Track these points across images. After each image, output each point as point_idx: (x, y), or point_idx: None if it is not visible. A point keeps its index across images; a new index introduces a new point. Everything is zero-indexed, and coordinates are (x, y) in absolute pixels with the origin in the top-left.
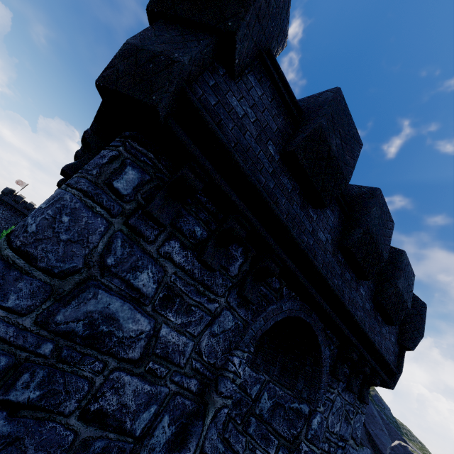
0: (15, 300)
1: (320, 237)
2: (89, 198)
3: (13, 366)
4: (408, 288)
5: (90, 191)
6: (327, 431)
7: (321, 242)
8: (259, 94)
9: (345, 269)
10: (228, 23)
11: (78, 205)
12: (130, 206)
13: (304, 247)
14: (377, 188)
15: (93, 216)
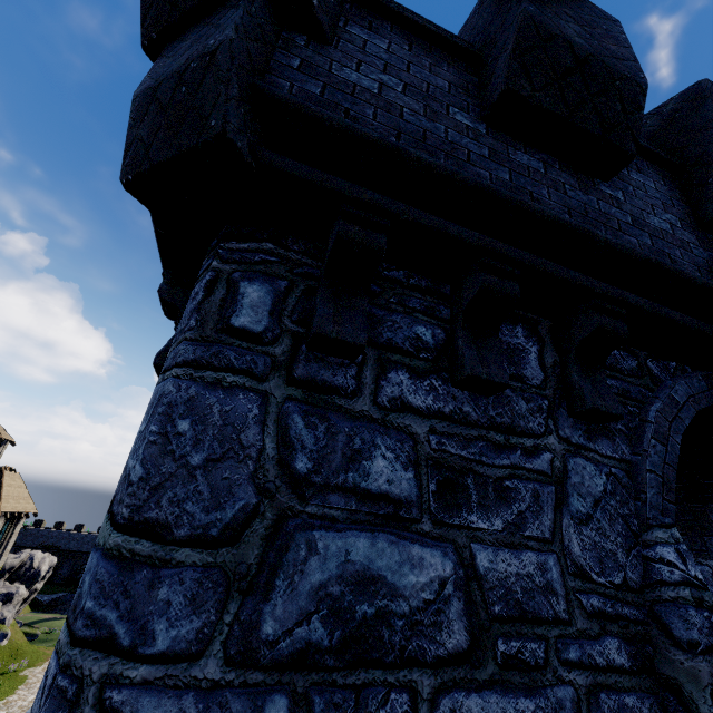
0: (168, 630)
1: (656, 226)
2: (204, 369)
3: None
4: None
5: (201, 357)
6: None
7: (664, 232)
8: (384, 47)
9: None
10: None
11: (193, 390)
12: (280, 347)
13: (645, 254)
14: (697, 83)
15: (227, 395)
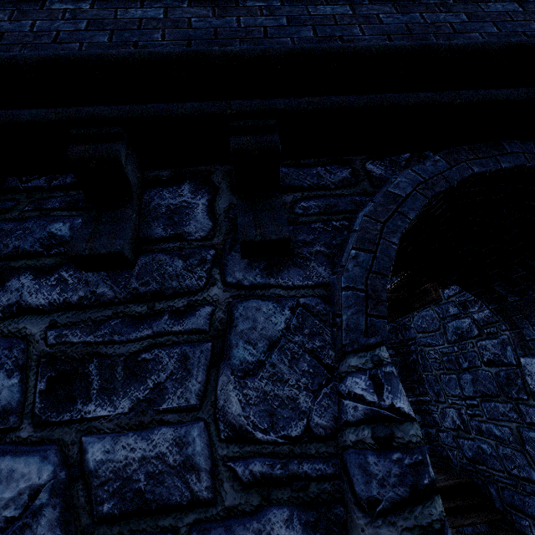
0: None
1: (327, 15)
2: None
3: None
4: None
5: None
6: None
7: (339, 17)
8: None
9: (477, 4)
10: None
11: None
12: None
13: (287, 47)
14: None
15: None
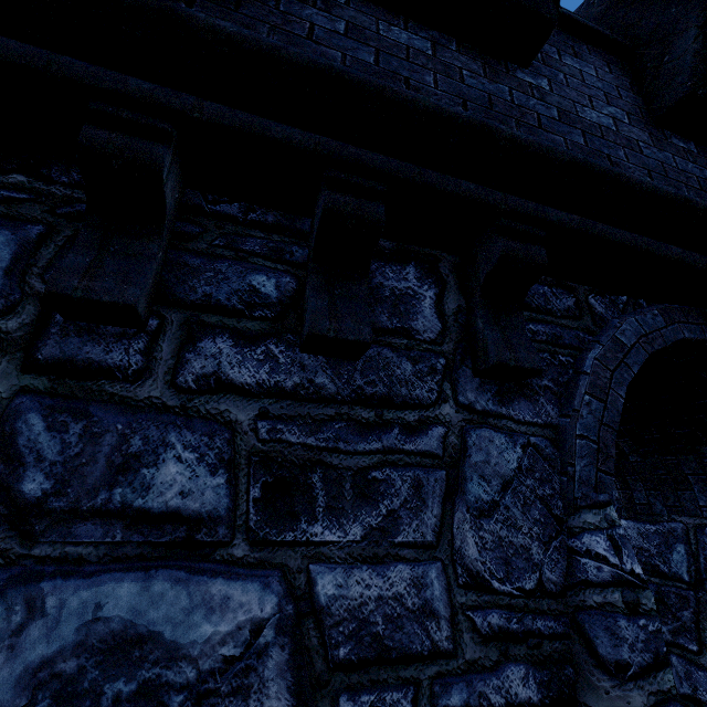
0: None
1: (593, 122)
2: None
3: None
4: None
5: None
6: None
7: (604, 129)
8: None
9: None
10: None
11: None
12: (19, 318)
13: (570, 153)
14: None
15: None
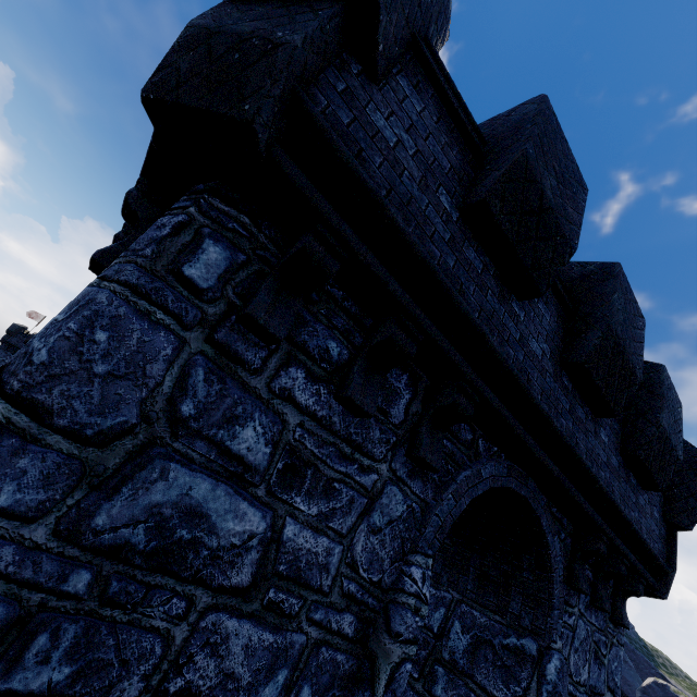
0: (15, 493)
1: (533, 349)
2: (141, 297)
3: (17, 622)
4: (675, 426)
5: (143, 285)
6: (570, 682)
7: (535, 356)
8: (418, 110)
9: (576, 402)
10: None
11: (123, 310)
12: (215, 308)
13: (512, 367)
14: (613, 262)
15: (151, 328)
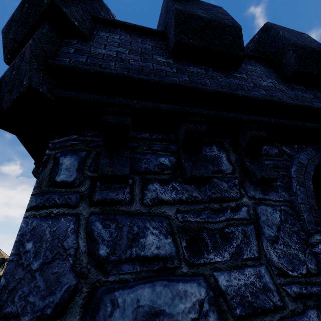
0: None
1: (265, 85)
2: (41, 209)
3: None
4: None
5: (39, 203)
6: None
7: (270, 87)
8: (118, 38)
9: (313, 92)
10: (44, 3)
11: (35, 223)
12: (84, 186)
13: (263, 97)
14: (264, 24)
15: (54, 221)
